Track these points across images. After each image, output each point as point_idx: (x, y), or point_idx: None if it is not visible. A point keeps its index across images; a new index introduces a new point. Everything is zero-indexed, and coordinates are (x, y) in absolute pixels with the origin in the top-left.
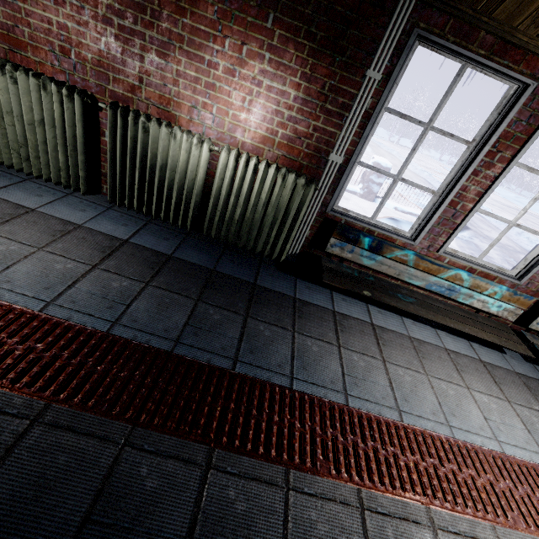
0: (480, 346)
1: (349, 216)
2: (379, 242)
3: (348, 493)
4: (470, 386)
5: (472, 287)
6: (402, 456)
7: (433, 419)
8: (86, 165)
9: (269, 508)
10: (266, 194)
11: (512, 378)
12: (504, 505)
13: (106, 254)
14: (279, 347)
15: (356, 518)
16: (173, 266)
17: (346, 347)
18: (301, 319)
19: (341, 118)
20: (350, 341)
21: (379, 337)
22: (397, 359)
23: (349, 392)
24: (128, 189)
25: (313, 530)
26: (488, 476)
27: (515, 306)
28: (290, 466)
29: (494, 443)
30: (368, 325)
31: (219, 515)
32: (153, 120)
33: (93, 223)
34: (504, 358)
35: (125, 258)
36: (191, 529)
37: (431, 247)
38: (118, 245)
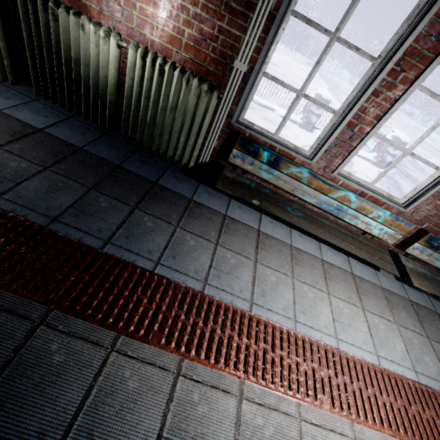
0: (357, 262)
1: (254, 130)
2: (277, 157)
3: (169, 361)
4: (331, 293)
5: (358, 209)
6: (237, 339)
7: (282, 314)
8: (9, 54)
9: (86, 363)
10: (172, 98)
11: (376, 291)
12: (317, 389)
13: (14, 138)
14: (156, 237)
15: (168, 381)
16: (79, 157)
17: (224, 246)
18: (189, 217)
19: (246, 19)
20: (230, 241)
21: (260, 242)
22: (270, 261)
23: (209, 281)
24: (49, 81)
25: (122, 385)
26: (313, 364)
27: (396, 230)
28: (123, 332)
29: (333, 340)
30: (254, 231)
31: (33, 362)
32: (61, 7)
33: (13, 110)
34: (376, 274)
35: (33, 143)
36: (1, 369)
37: (327, 167)
38: (30, 132)
